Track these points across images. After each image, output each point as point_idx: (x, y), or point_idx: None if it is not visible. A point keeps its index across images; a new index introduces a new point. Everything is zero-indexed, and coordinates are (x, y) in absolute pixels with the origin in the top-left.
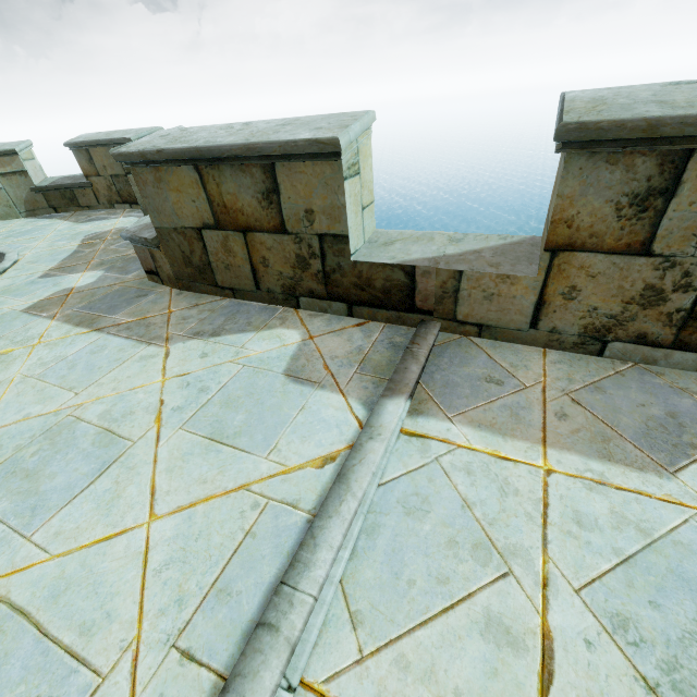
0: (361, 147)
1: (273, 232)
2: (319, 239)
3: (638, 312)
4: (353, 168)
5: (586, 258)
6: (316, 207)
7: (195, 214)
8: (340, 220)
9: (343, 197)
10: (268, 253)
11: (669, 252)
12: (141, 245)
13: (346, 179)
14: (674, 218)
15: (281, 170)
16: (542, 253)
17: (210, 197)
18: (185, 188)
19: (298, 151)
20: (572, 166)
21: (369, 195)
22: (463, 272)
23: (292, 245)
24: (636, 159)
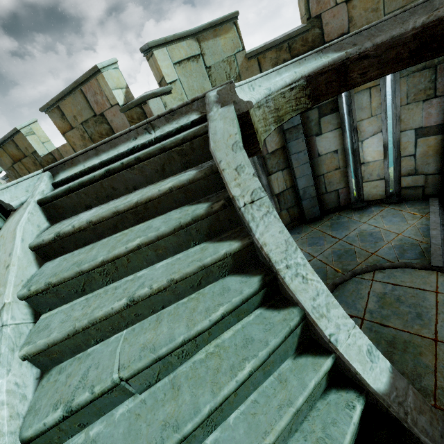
0: (33, 127)
1: (25, 158)
2: (33, 154)
3: (85, 142)
4: (30, 133)
5: (68, 134)
6: (26, 146)
7: (9, 161)
8: (32, 147)
9: (28, 141)
10: (28, 165)
11: (75, 126)
12: (6, 180)
13: (27, 136)
14: (69, 119)
15: (15, 140)
16: (63, 136)
17: (9, 154)
18: (3, 155)
19: (13, 133)
20: (50, 116)
21: (46, 139)
22: (58, 148)
23: (30, 159)
24: (55, 110)
